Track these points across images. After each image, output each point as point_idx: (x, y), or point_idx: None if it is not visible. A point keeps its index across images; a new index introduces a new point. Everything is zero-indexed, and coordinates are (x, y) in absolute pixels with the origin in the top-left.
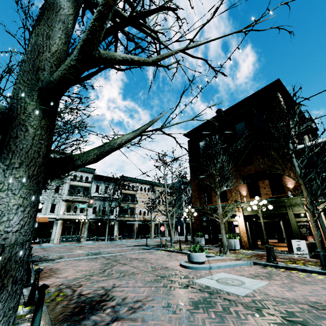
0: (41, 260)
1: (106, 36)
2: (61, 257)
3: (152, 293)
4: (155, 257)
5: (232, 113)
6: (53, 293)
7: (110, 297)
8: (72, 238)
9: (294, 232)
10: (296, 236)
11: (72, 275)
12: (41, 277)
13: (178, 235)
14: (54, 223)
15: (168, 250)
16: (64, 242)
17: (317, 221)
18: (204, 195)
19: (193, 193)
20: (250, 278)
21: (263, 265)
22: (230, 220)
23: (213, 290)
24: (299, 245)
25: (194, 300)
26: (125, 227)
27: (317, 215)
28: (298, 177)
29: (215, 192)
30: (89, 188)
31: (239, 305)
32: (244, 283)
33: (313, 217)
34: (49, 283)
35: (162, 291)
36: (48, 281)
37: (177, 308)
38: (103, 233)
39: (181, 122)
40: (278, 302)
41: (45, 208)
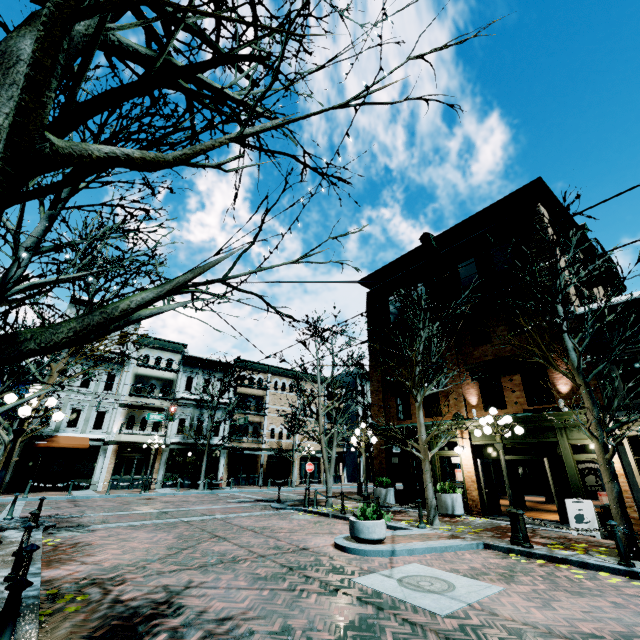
0: (62, 525)
1: (92, 113)
2: (102, 521)
3: (260, 602)
4: (288, 527)
5: (452, 241)
6: (64, 595)
7: (175, 609)
8: (133, 482)
9: (572, 482)
10: (576, 492)
11: (112, 558)
12: (51, 561)
13: (348, 481)
14: (101, 451)
15: (319, 513)
16: (119, 488)
17: (612, 463)
18: (395, 401)
19: (375, 397)
20: (470, 577)
21: (503, 550)
22: (445, 454)
23: (387, 601)
24: (580, 510)
25: (342, 621)
26: (240, 462)
27: (611, 449)
28: (574, 370)
29: (413, 396)
30: (173, 382)
31: (430, 636)
32: (454, 588)
33: (603, 453)
34: (63, 574)
35: (283, 599)
36: (61, 570)
37: (302, 638)
38: (197, 472)
39: (270, 267)
40: (513, 632)
41: (84, 420)
